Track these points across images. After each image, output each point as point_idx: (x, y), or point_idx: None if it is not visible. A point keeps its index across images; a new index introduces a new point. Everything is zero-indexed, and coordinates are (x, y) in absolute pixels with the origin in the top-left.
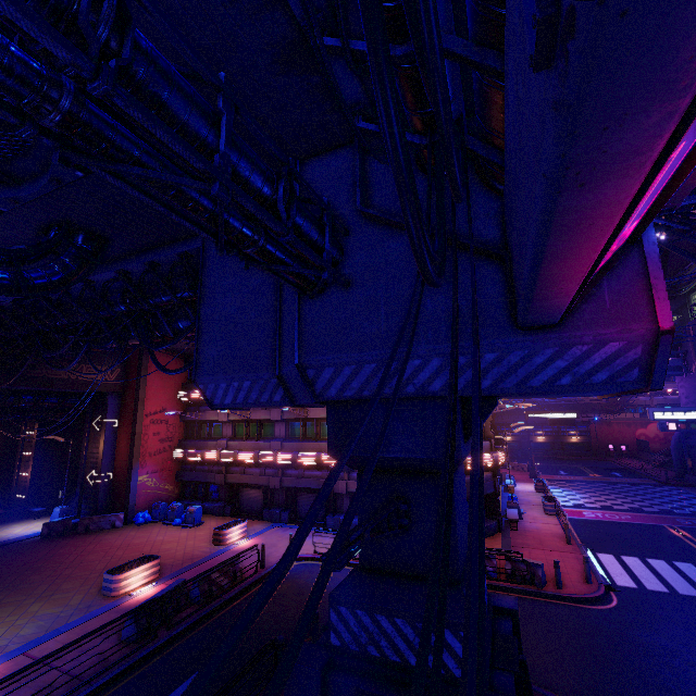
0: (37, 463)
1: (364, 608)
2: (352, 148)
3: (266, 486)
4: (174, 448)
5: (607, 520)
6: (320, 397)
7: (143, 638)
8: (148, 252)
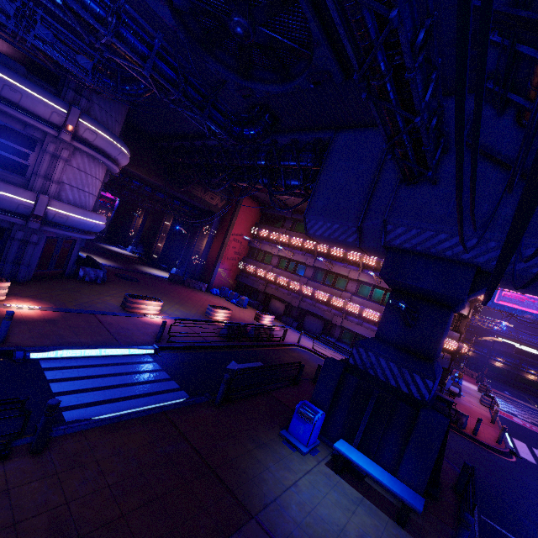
0: (167, 241)
1: (374, 352)
2: (472, 96)
3: (289, 303)
4: (240, 260)
5: (532, 430)
6: (387, 243)
7: (228, 339)
8: (295, 133)
